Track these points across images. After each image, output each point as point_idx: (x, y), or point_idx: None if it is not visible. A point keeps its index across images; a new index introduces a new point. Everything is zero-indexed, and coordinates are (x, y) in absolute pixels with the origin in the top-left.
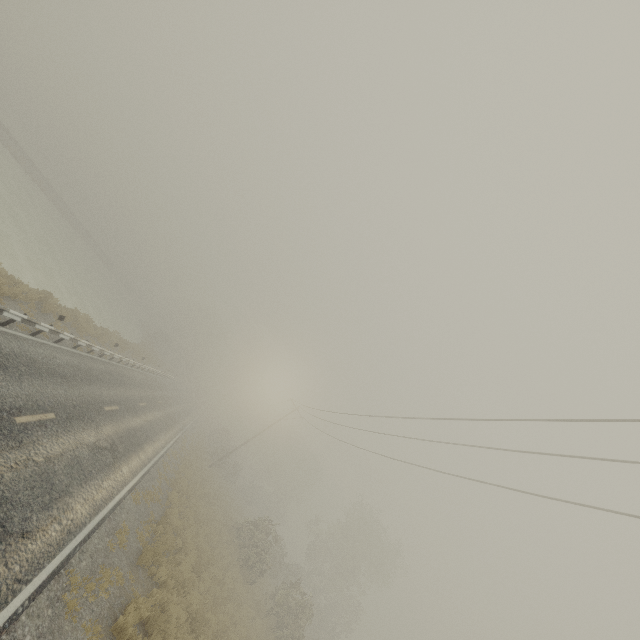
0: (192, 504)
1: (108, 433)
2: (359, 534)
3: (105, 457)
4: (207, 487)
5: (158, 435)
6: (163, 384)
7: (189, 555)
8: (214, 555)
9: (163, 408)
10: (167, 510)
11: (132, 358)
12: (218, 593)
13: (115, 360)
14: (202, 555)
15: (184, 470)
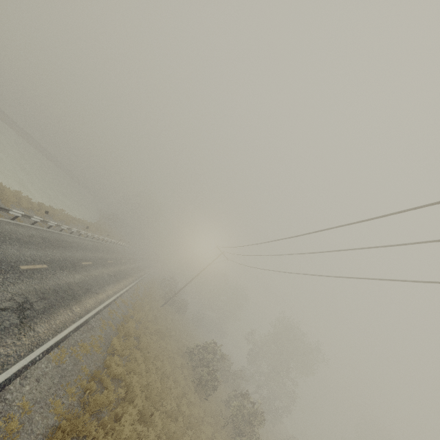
0: (141, 343)
1: (18, 291)
2: (286, 340)
3: (1, 320)
4: (159, 323)
5: (104, 287)
6: (116, 249)
7: (134, 401)
8: (168, 386)
9: (113, 266)
10: (107, 358)
11: (82, 230)
12: (173, 430)
13: (58, 230)
14: (152, 394)
15: (134, 313)
